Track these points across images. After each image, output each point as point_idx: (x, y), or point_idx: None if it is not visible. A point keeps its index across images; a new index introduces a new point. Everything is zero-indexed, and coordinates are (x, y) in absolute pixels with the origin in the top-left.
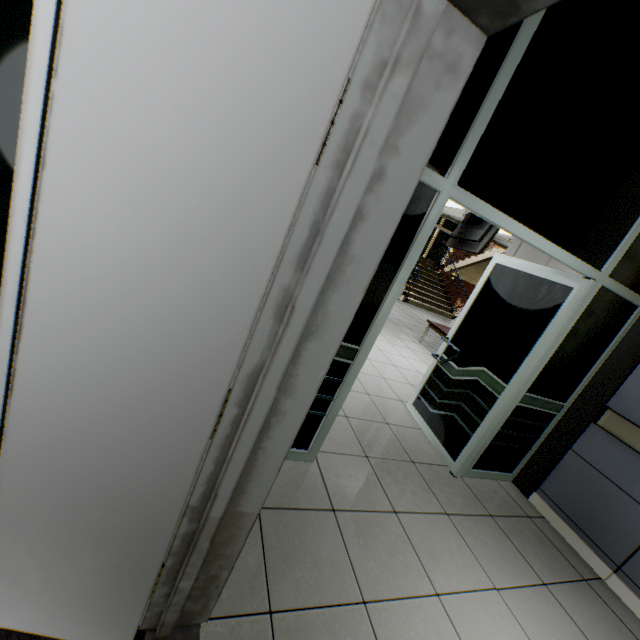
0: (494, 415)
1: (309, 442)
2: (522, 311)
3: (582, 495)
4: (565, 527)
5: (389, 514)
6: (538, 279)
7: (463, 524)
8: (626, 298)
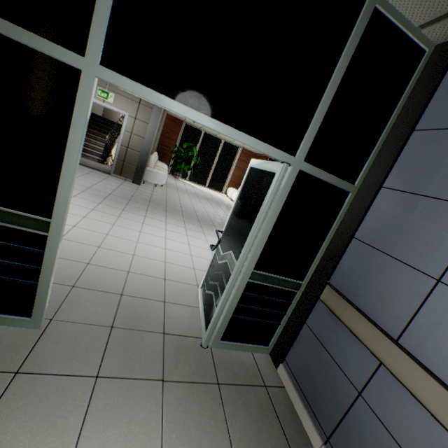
0: (226, 290)
1: (32, 310)
2: (254, 200)
3: (309, 366)
4: (296, 397)
5: (87, 378)
6: (264, 172)
7: (175, 391)
8: (331, 183)
